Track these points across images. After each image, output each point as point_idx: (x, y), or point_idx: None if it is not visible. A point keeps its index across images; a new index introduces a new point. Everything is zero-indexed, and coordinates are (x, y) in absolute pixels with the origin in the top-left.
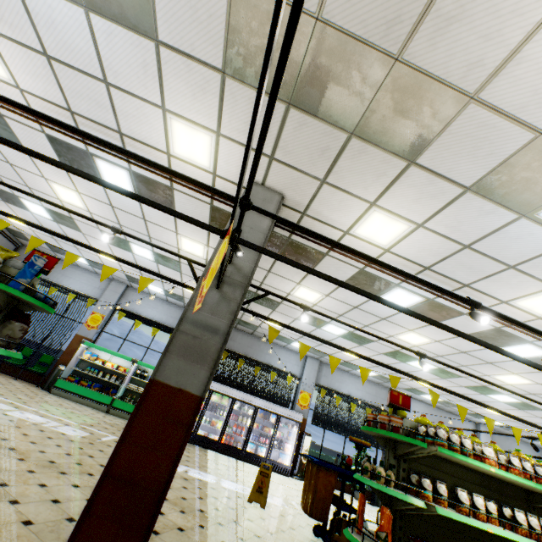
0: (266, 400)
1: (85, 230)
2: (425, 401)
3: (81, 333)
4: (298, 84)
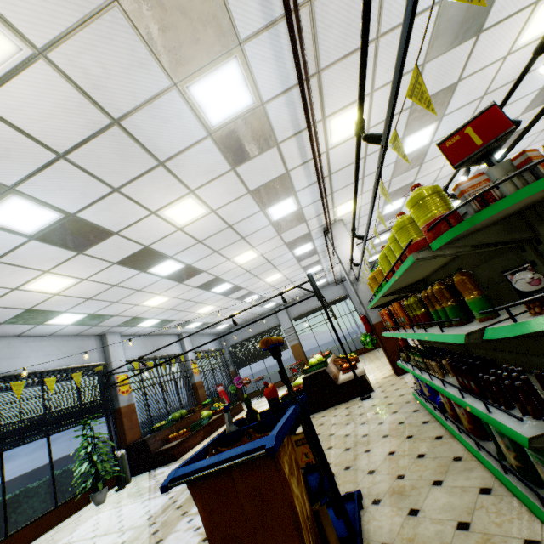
0: None
1: None
2: (138, 333)
3: None
4: None
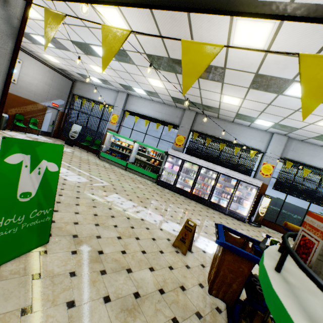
0: (230, 168)
1: (69, 48)
2: None
3: (109, 127)
4: None
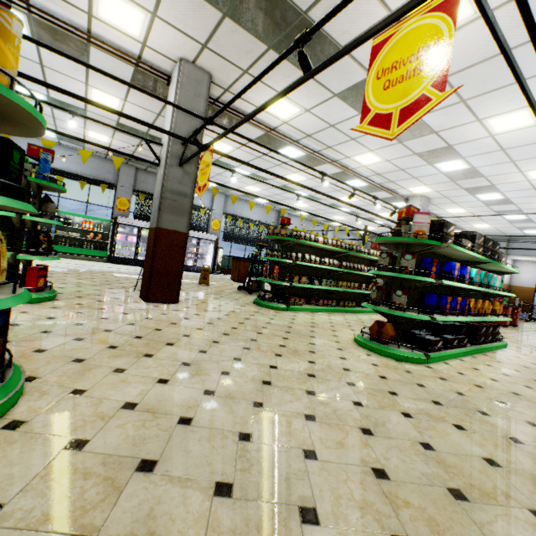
0: None
1: None
2: (299, 216)
3: None
4: (235, 4)
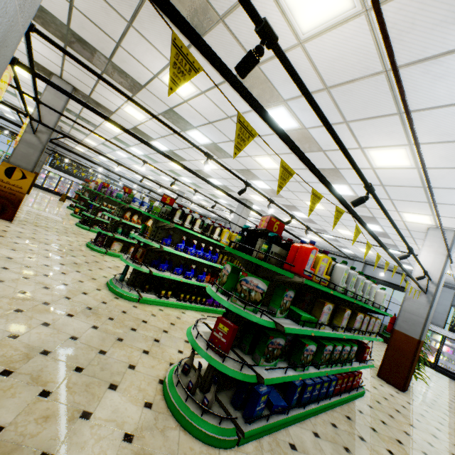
0: (79, 179)
1: None
2: (158, 191)
3: None
4: None
